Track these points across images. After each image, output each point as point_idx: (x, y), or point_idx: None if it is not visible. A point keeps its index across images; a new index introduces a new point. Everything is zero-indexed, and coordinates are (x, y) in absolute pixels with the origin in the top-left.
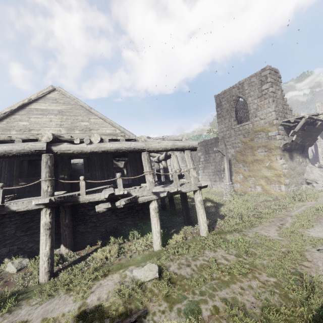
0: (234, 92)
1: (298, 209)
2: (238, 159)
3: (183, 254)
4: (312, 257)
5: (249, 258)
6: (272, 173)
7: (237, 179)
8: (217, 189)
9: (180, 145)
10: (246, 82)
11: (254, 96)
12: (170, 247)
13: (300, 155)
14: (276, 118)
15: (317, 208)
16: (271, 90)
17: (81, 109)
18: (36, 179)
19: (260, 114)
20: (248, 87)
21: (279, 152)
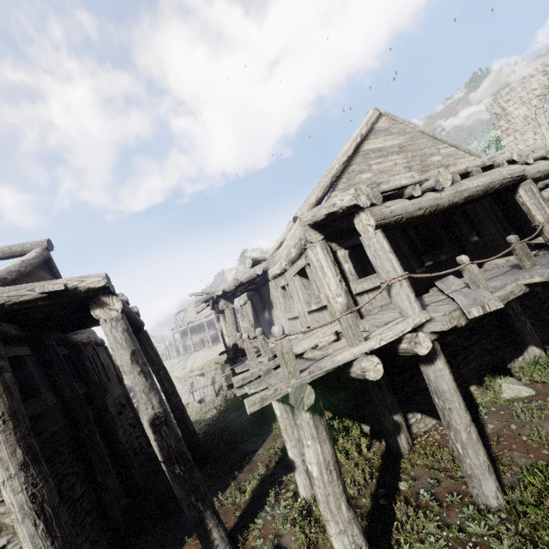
0: (536, 82)
1: None
2: None
3: None
4: None
5: None
6: None
7: None
8: None
9: None
10: None
11: None
12: None
13: None
14: None
15: None
16: None
17: (422, 138)
18: (440, 253)
19: None
20: None
21: None
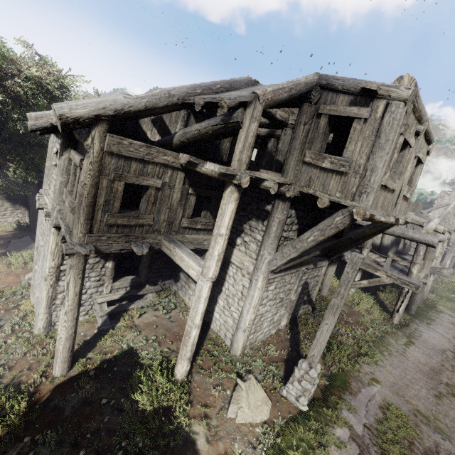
0: None
1: None
2: None
3: None
4: None
5: None
6: None
7: None
8: None
9: None
10: None
11: None
12: None
13: None
14: None
15: None
16: None
17: (453, 213)
18: None
19: None
20: None
21: None
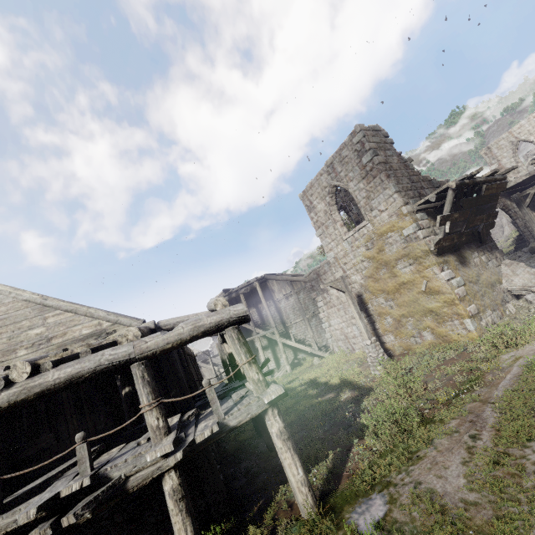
0: (325, 180)
1: (505, 374)
2: (373, 290)
3: None
4: None
5: None
6: (439, 301)
7: (386, 327)
8: (363, 350)
9: (210, 322)
10: (336, 160)
11: (356, 177)
12: None
13: (479, 250)
14: (405, 202)
15: None
16: (378, 161)
17: (25, 307)
18: None
19: (376, 204)
20: (341, 167)
21: (434, 259)
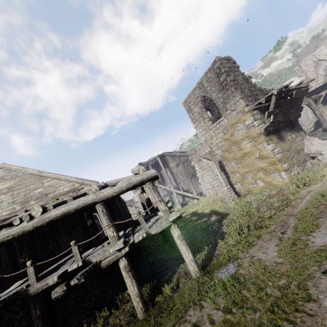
0: (198, 93)
1: (302, 200)
2: (228, 158)
3: (164, 322)
4: (315, 291)
5: (237, 311)
6: (266, 162)
7: (236, 179)
8: (223, 193)
9: (136, 180)
10: (204, 79)
11: (216, 90)
12: (151, 314)
13: (291, 131)
14: (246, 104)
15: (324, 193)
16: (230, 79)
17: (30, 178)
18: None
19: (229, 106)
20: (207, 84)
21: (264, 138)
